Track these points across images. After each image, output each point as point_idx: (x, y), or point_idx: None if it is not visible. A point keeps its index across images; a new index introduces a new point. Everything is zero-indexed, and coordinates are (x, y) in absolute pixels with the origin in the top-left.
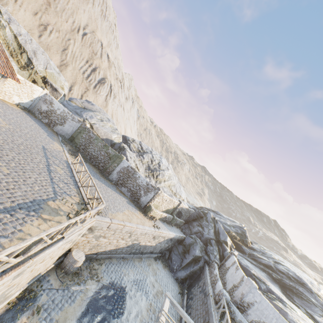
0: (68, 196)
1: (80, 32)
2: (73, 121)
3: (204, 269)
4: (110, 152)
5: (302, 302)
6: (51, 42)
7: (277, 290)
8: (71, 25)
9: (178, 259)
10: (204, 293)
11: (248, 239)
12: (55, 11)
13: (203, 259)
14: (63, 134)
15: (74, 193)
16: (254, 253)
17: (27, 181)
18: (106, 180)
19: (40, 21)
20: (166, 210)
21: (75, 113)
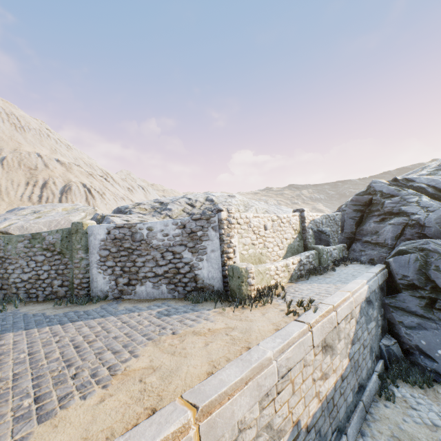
0: None
1: None
2: None
3: None
4: (51, 239)
5: None
6: None
7: None
8: None
9: (440, 333)
10: None
11: None
12: None
13: None
14: None
15: None
16: None
17: None
18: (80, 307)
19: None
20: (288, 251)
21: None
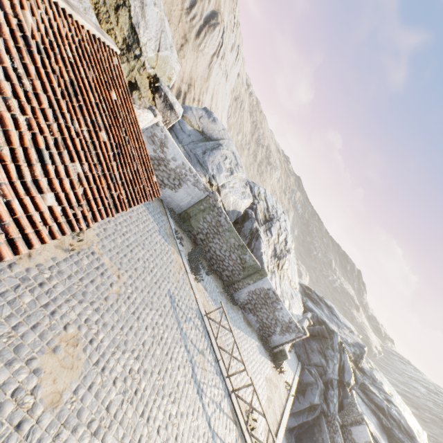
0: None
1: None
2: (196, 187)
3: (322, 428)
4: (247, 259)
5: None
6: None
7: None
8: None
9: None
10: None
11: (362, 360)
12: None
13: (320, 408)
14: (171, 204)
15: (233, 427)
16: (365, 383)
17: None
18: (232, 305)
19: None
20: None
21: (196, 159)
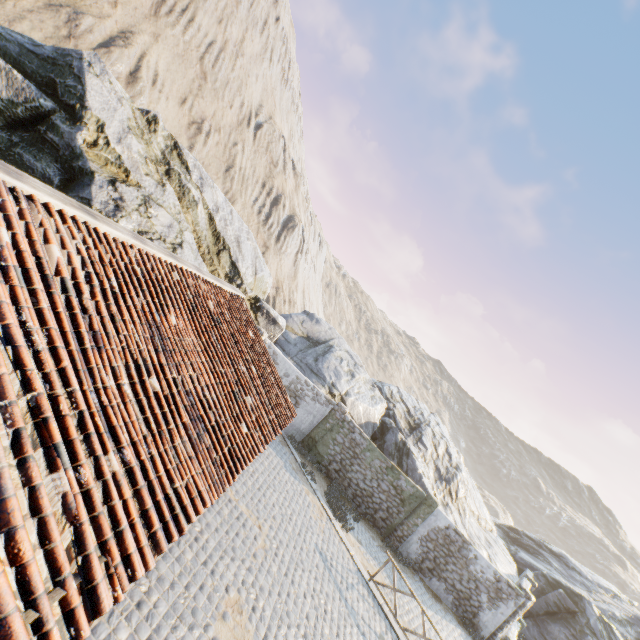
0: None
1: (252, 123)
2: (316, 401)
3: None
4: (403, 485)
5: None
6: (208, 156)
7: None
8: (237, 112)
9: None
10: None
11: None
12: (213, 88)
13: None
14: (290, 430)
15: None
16: None
17: None
18: (402, 566)
19: (190, 116)
20: None
21: (309, 369)
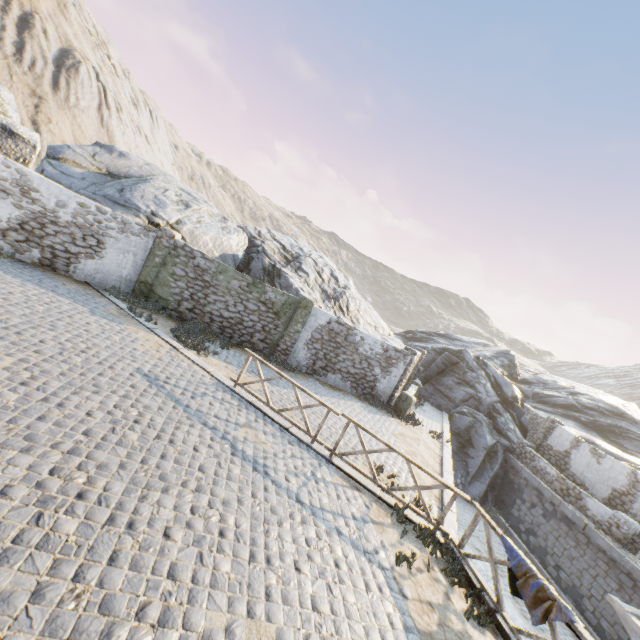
0: (370, 524)
1: None
2: (128, 233)
3: (516, 467)
4: (273, 297)
5: (633, 445)
6: None
7: (608, 444)
8: None
9: (458, 464)
10: (561, 520)
11: (517, 369)
12: None
13: (500, 447)
14: (109, 283)
15: (353, 495)
16: (537, 391)
17: (321, 601)
18: (292, 374)
19: None
20: None
21: (110, 201)
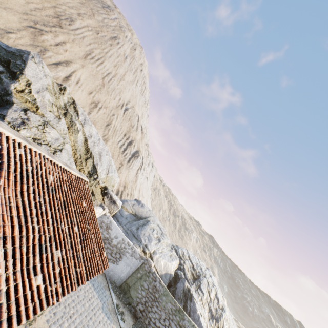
0: None
1: (123, 107)
2: (133, 256)
3: None
4: (186, 325)
5: None
6: (98, 117)
7: None
8: (117, 102)
9: None
10: None
11: None
12: (107, 90)
13: None
14: (113, 277)
15: None
16: None
17: None
18: None
19: (93, 99)
20: None
21: (132, 234)
